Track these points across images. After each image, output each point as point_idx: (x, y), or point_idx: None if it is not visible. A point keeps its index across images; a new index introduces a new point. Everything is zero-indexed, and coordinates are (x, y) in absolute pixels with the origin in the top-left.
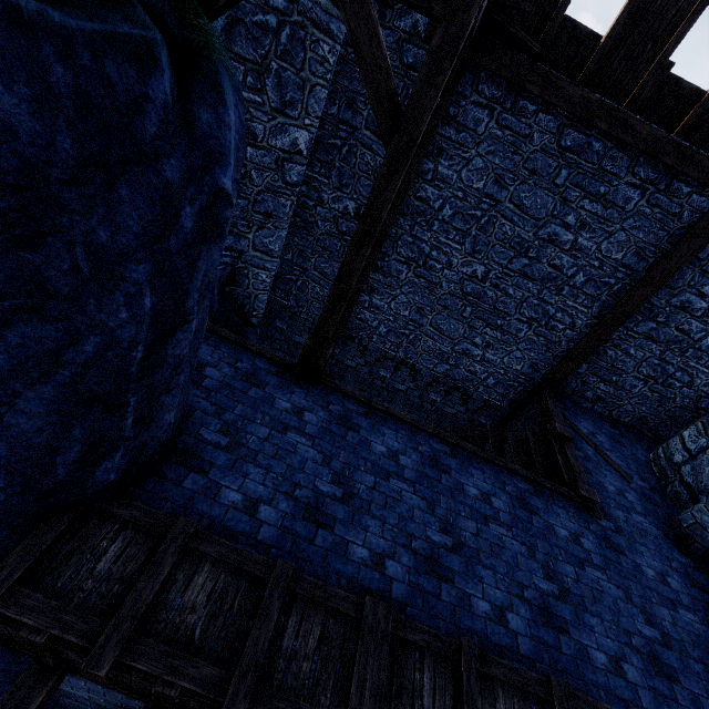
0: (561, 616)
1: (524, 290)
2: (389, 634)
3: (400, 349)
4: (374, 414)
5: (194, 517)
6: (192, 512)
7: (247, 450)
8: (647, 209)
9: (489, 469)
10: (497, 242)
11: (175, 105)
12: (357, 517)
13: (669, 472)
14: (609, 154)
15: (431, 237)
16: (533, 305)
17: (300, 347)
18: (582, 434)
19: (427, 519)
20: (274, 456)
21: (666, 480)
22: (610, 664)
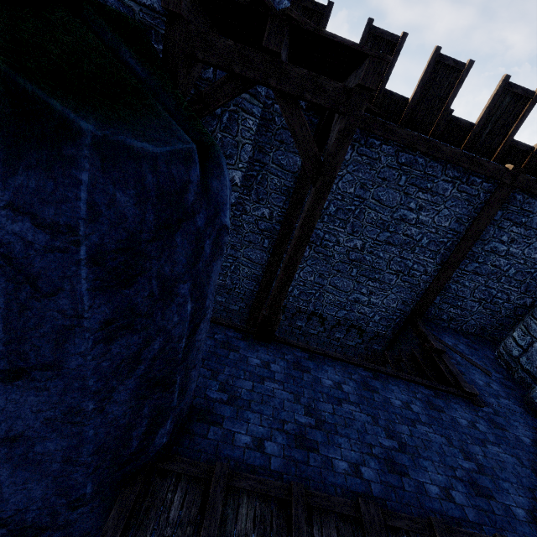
0: (485, 486)
1: (390, 253)
2: (383, 525)
3: (310, 304)
4: (316, 357)
5: (223, 461)
6: (221, 457)
7: (242, 401)
8: (458, 194)
9: (401, 383)
10: (368, 224)
11: (200, 181)
12: (331, 438)
13: (512, 364)
14: (429, 164)
15: (323, 226)
16: (397, 262)
17: (236, 313)
18: (449, 346)
19: (375, 429)
20: (261, 402)
21: (512, 370)
22: (528, 516)
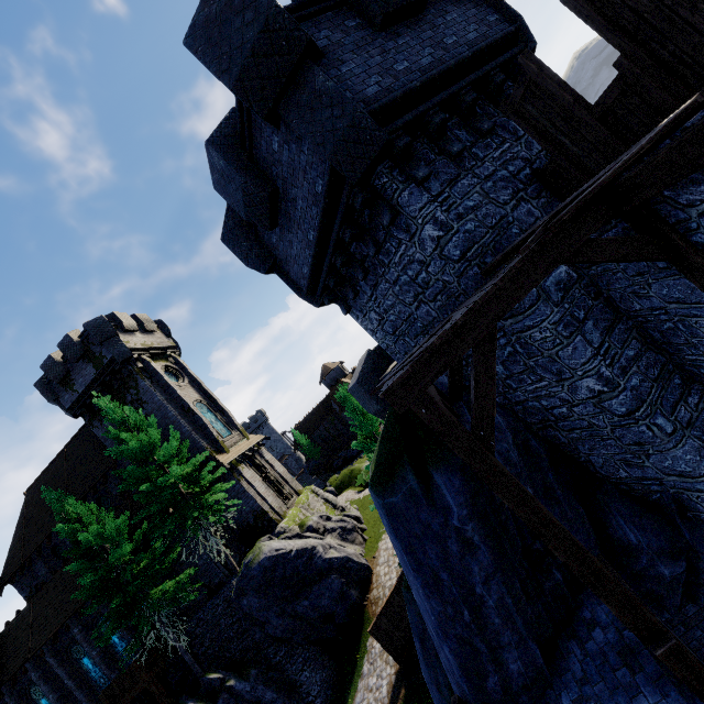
0: None
1: None
2: None
3: None
4: None
5: None
6: None
7: None
8: None
9: None
10: None
11: (427, 499)
12: None
13: None
14: None
15: None
16: None
17: None
18: None
19: None
20: None
21: None
22: None
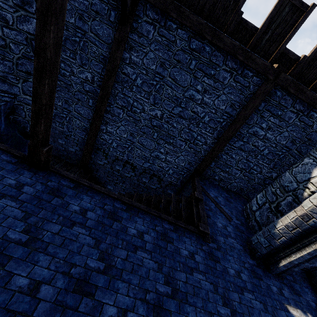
0: (168, 309)
1: (181, 124)
2: None
3: (124, 155)
4: (81, 187)
5: None
6: None
7: None
8: (234, 84)
9: (148, 217)
10: (166, 98)
11: None
12: (32, 255)
13: (250, 215)
14: (214, 53)
15: (132, 95)
16: (186, 132)
17: (73, 154)
18: (210, 197)
19: (91, 251)
20: None
21: (249, 219)
22: None
